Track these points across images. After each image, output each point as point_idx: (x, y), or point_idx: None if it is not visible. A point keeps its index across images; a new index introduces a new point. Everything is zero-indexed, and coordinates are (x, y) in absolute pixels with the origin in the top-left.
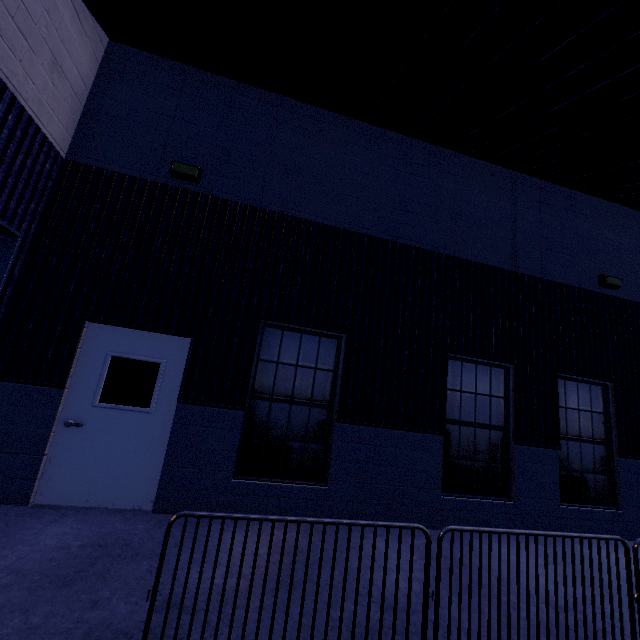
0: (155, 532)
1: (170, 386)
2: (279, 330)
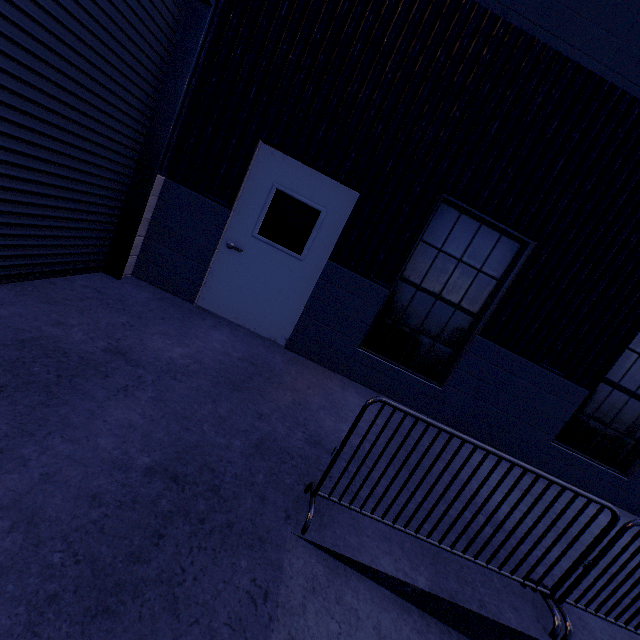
0: (290, 368)
1: (324, 239)
2: (456, 212)
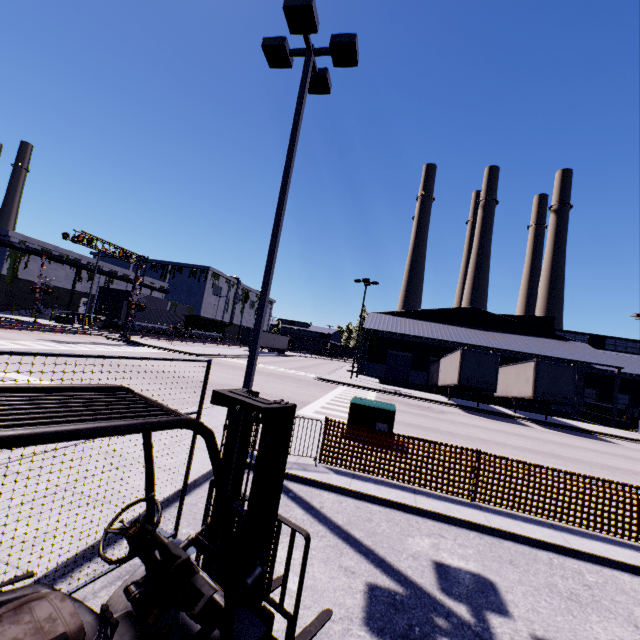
0: None
1: None
2: (586, 388)
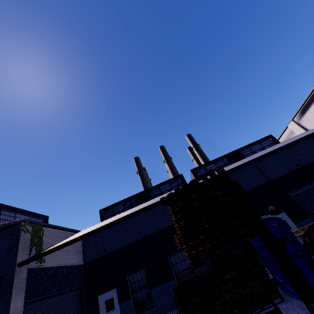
0: None
1: (116, 301)
2: (132, 274)
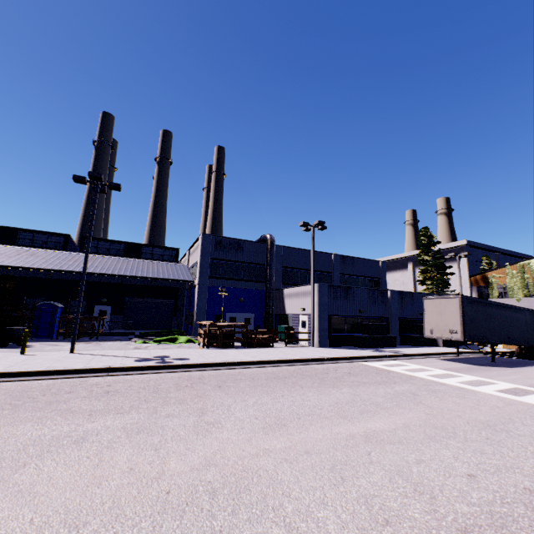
0: None
1: None
2: None
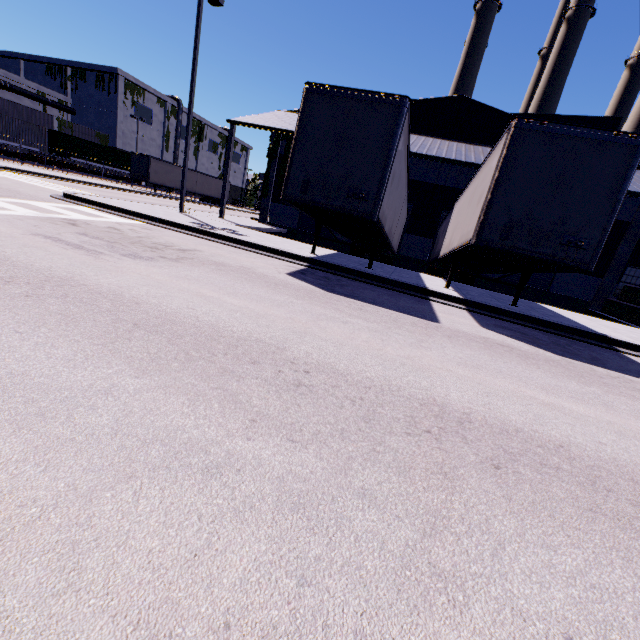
0: None
1: None
2: (630, 268)
